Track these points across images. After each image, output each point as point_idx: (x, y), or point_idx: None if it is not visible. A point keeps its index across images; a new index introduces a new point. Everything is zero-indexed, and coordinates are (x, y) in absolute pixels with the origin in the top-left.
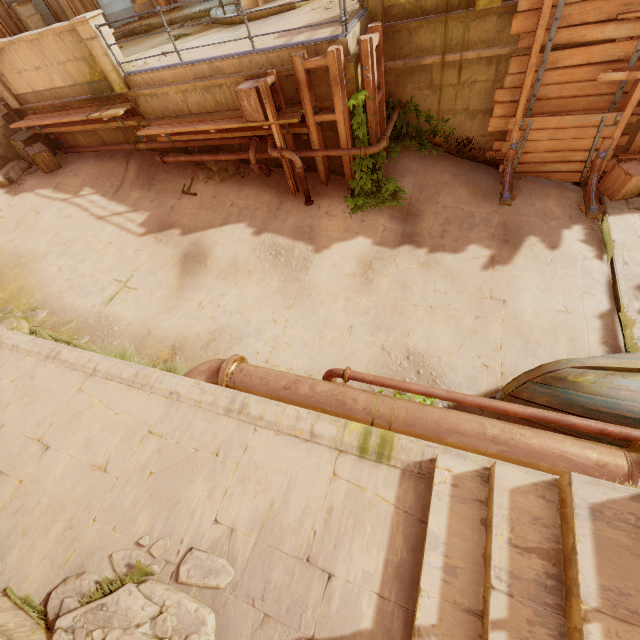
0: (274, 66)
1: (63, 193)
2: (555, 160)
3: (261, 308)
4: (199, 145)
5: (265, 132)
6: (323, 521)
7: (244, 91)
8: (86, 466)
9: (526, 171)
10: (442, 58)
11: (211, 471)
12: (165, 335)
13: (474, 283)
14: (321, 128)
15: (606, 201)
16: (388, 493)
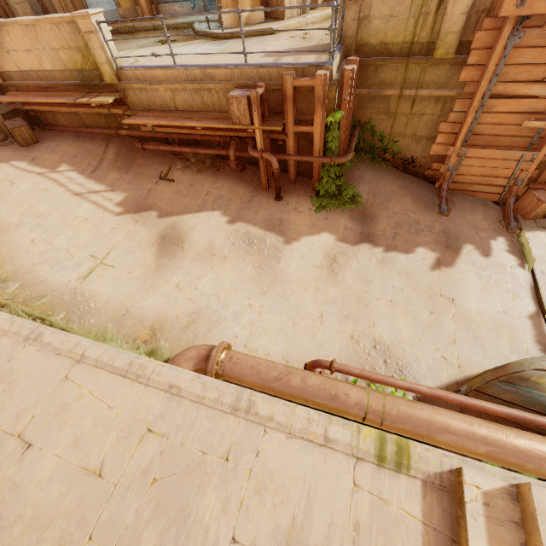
0: (263, 80)
1: (39, 167)
2: (481, 183)
3: (237, 292)
4: (180, 138)
5: (246, 134)
6: (351, 540)
7: (235, 98)
8: (77, 469)
9: (457, 189)
10: (400, 92)
11: (222, 478)
12: (144, 315)
13: (425, 281)
14: (296, 136)
15: (520, 219)
16: (413, 507)
